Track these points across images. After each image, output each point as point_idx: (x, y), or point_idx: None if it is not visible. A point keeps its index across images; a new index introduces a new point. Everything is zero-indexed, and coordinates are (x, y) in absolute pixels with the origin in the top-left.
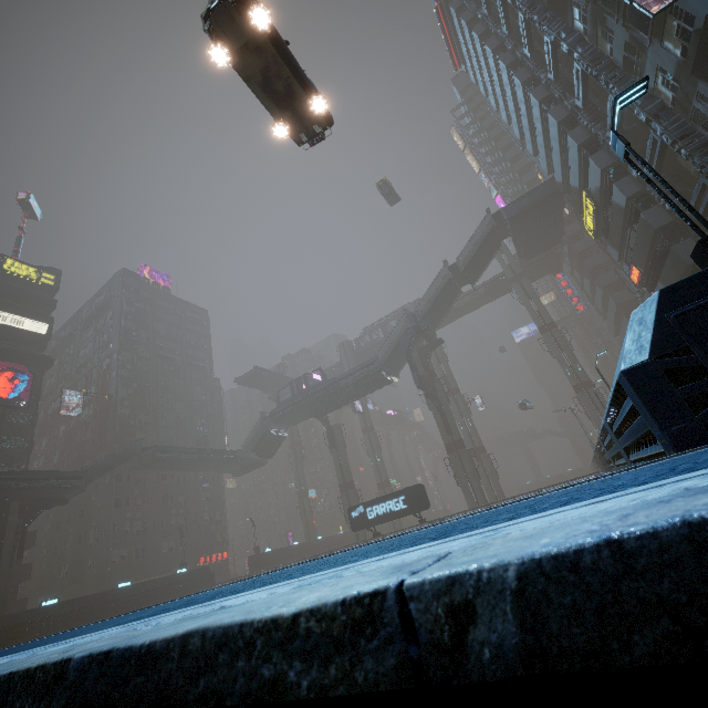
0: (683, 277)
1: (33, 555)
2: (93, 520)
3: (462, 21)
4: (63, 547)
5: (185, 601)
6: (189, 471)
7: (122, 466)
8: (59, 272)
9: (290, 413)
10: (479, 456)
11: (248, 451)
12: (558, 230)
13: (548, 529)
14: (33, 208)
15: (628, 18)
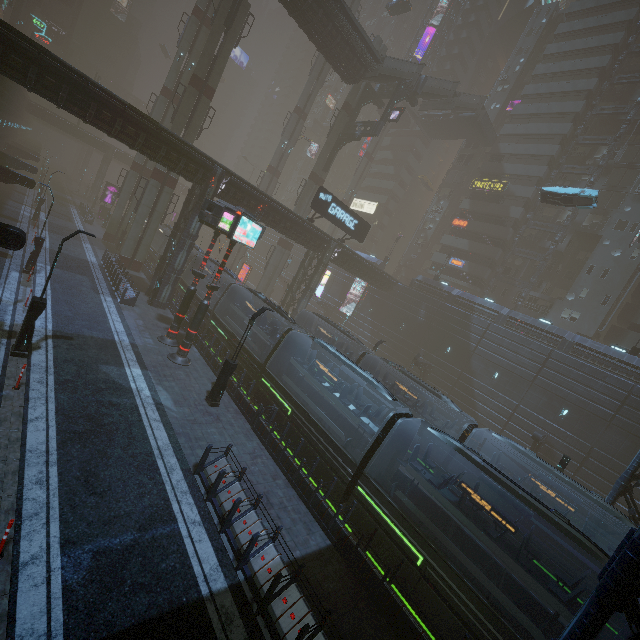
0: (484, 255)
1: None
2: None
3: (635, 12)
4: None
5: None
6: None
7: None
8: None
9: None
10: (274, 177)
11: None
12: (445, 138)
13: None
14: None
15: (603, 192)
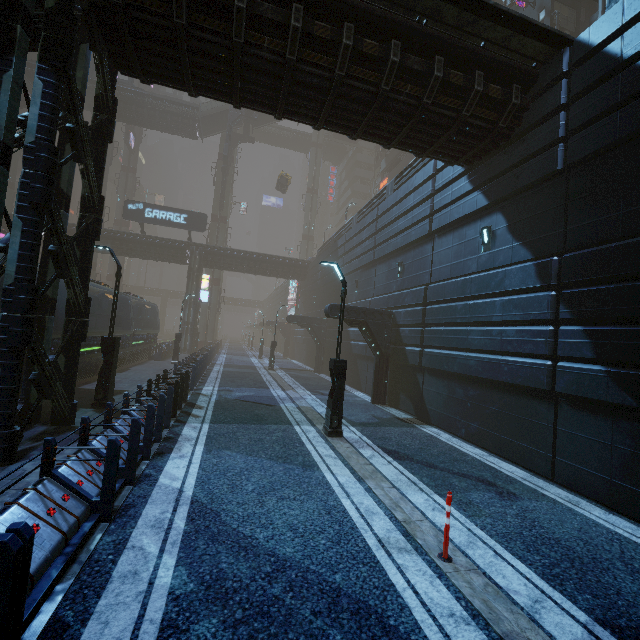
0: None
1: None
2: None
3: None
4: None
5: None
6: None
7: None
8: None
9: None
10: None
11: None
12: None
13: (545, 34)
14: None
15: None
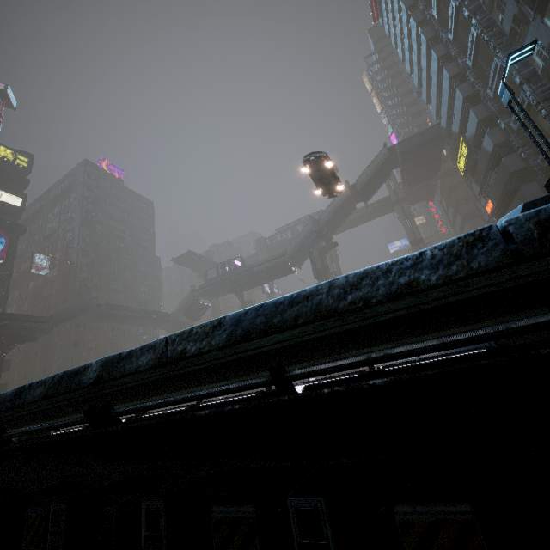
0: None
1: (7, 378)
2: (56, 356)
3: None
4: (31, 373)
5: (166, 388)
6: (132, 326)
7: (80, 317)
8: (31, 156)
9: (214, 288)
10: None
11: (179, 315)
12: (436, 166)
13: None
14: (10, 98)
15: None
